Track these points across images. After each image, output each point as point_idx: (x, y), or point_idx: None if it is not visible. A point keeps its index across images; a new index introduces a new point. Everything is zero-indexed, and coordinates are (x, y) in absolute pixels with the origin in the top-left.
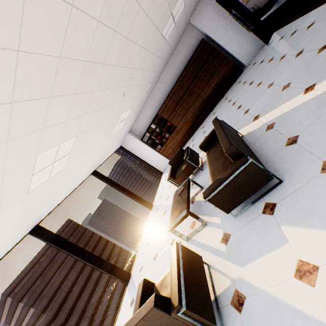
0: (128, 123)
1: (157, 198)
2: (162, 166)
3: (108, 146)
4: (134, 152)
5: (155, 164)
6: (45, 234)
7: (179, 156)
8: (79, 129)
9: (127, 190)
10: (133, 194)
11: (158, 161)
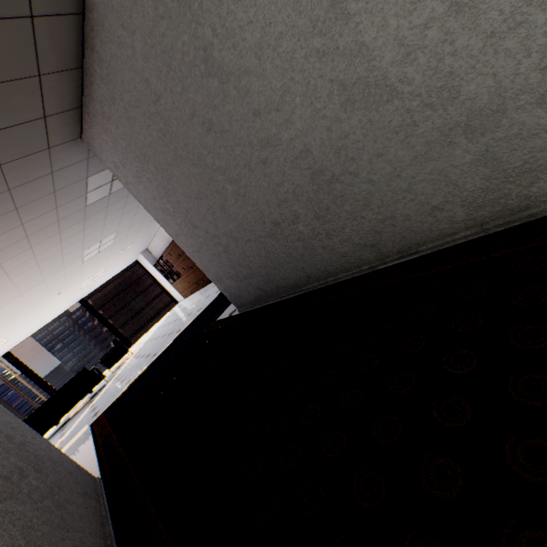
0: (120, 262)
1: (137, 342)
2: (177, 297)
3: (91, 287)
4: (150, 271)
5: (171, 292)
6: (13, 360)
7: (114, 345)
8: (3, 336)
9: (110, 324)
10: (116, 330)
11: (173, 291)
